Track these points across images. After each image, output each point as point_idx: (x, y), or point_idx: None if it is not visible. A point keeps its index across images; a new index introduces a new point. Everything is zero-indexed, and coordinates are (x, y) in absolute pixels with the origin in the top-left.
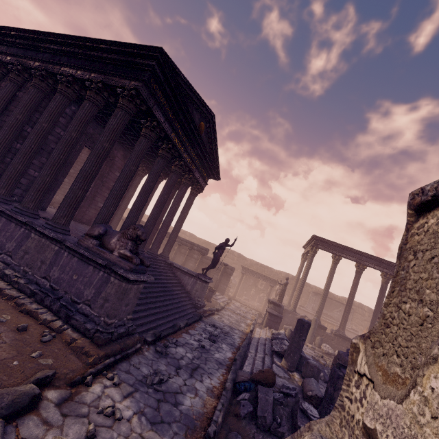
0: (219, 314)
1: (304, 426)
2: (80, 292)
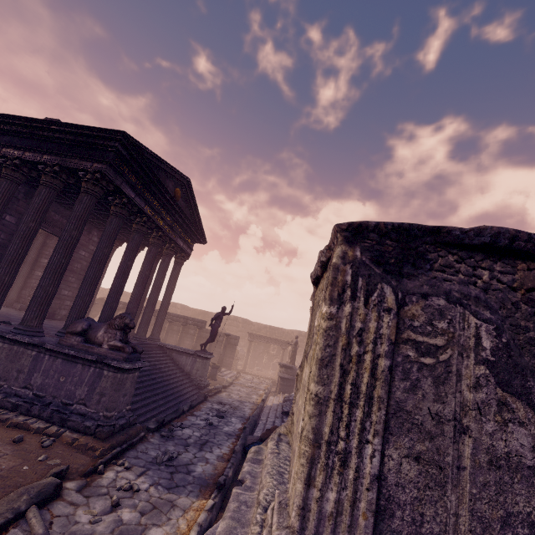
0: (227, 391)
1: (272, 433)
2: (71, 393)
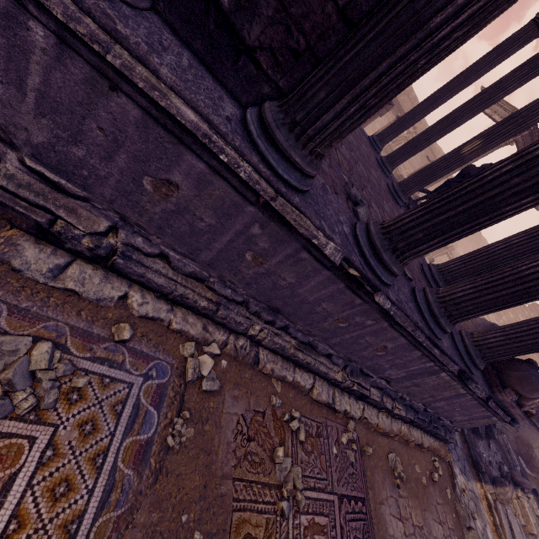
0: None
1: None
2: (451, 416)
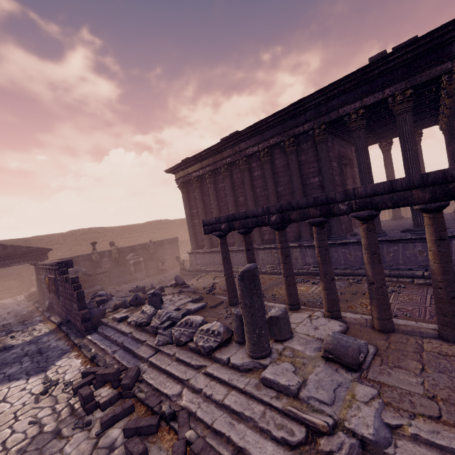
0: None
1: None
2: None
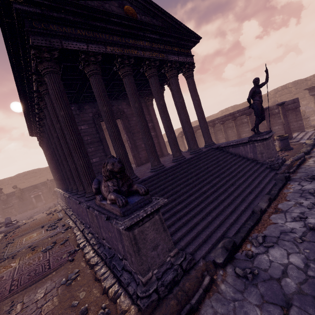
0: (312, 156)
1: None
2: (118, 248)
